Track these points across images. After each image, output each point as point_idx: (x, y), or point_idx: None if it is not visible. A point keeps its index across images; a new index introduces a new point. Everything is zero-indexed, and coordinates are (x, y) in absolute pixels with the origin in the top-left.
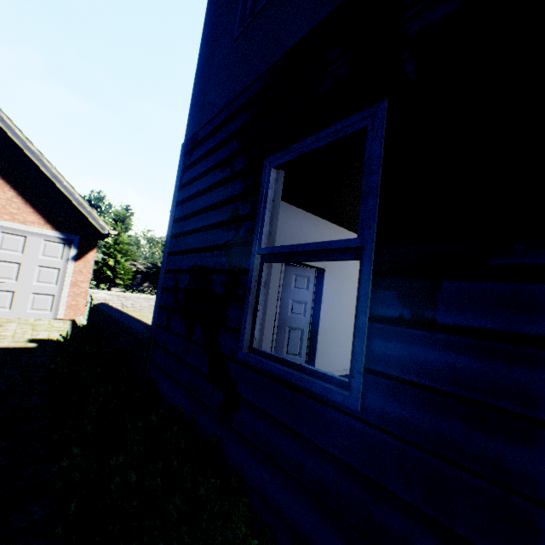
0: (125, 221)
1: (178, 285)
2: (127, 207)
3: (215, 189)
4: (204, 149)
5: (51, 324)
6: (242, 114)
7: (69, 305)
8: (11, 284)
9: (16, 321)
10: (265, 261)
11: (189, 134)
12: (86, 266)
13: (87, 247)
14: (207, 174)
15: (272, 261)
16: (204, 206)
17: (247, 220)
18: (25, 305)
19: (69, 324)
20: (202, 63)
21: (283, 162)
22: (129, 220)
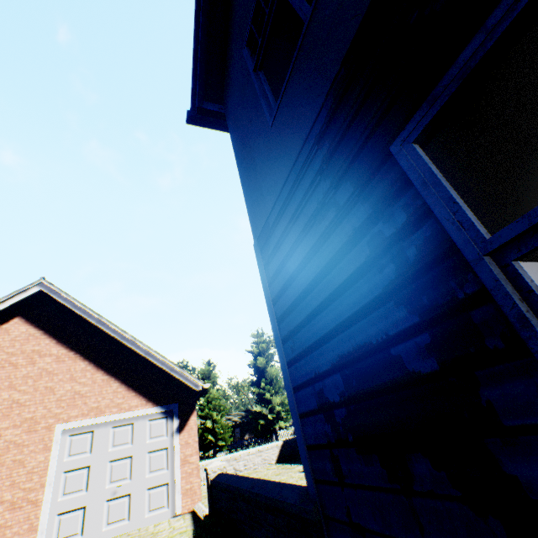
0: (210, 376)
1: (326, 399)
2: (208, 362)
3: (322, 245)
4: (283, 225)
5: (171, 525)
6: (315, 155)
7: (184, 491)
8: (126, 485)
9: (136, 534)
10: (512, 258)
11: (257, 231)
12: (190, 435)
13: (186, 412)
14: (299, 242)
15: (533, 244)
16: (315, 274)
17: (411, 232)
18: (141, 508)
19: (189, 518)
20: (245, 175)
21: (430, 118)
22: (213, 373)
